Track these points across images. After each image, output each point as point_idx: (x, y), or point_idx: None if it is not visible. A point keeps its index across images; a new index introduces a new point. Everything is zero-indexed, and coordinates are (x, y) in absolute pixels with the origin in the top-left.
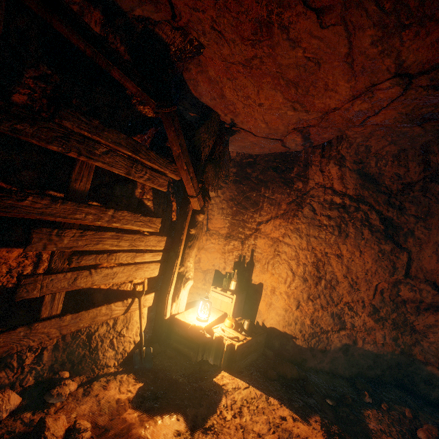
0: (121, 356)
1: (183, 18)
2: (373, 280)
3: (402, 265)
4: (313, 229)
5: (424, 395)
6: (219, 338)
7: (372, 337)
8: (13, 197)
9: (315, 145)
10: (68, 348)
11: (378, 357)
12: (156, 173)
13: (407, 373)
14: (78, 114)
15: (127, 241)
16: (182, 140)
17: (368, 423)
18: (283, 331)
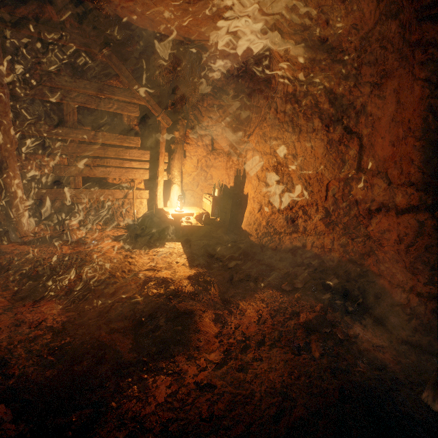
0: (127, 222)
1: None
2: (323, 179)
3: (353, 156)
4: (274, 130)
5: (370, 308)
6: (182, 222)
7: (320, 242)
8: (36, 126)
9: (270, 26)
10: (100, 211)
11: (324, 261)
12: (124, 103)
13: (358, 284)
14: (53, 77)
15: (113, 152)
16: (126, 72)
17: (257, 294)
18: (244, 229)
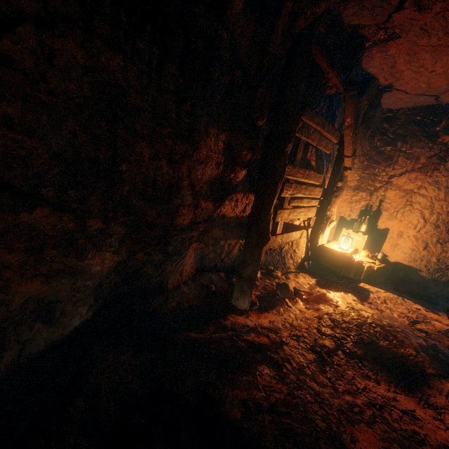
0: (296, 264)
1: (394, 23)
2: None
3: None
4: None
5: None
6: (358, 262)
7: None
8: None
9: None
10: (271, 255)
11: None
12: (328, 140)
13: None
14: (309, 110)
15: (308, 191)
16: (355, 113)
17: None
18: (408, 265)
